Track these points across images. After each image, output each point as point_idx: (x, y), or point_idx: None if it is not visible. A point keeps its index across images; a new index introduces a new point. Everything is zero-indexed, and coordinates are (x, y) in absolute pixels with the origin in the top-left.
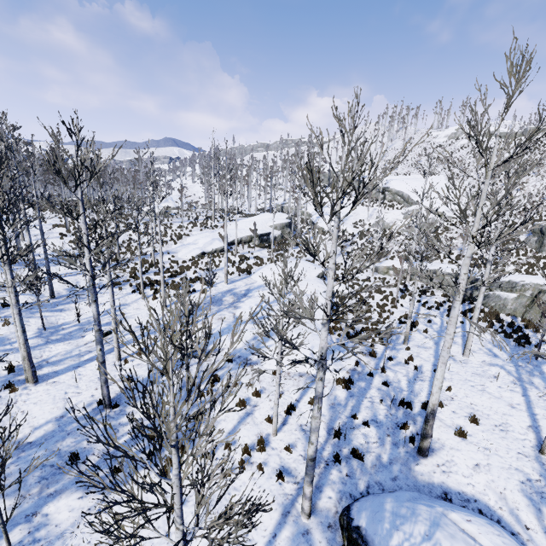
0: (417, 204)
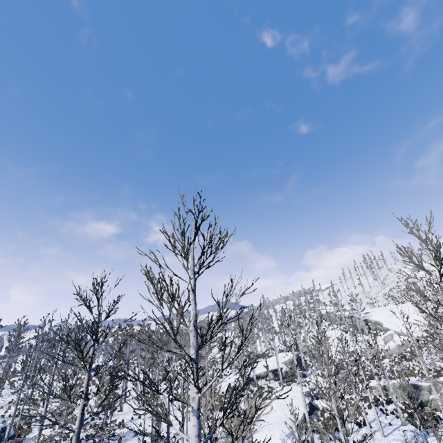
0: (389, 330)
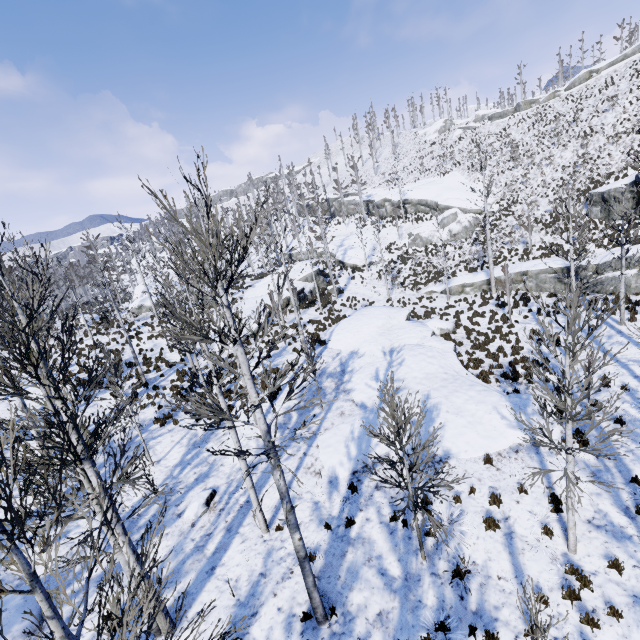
0: (450, 208)
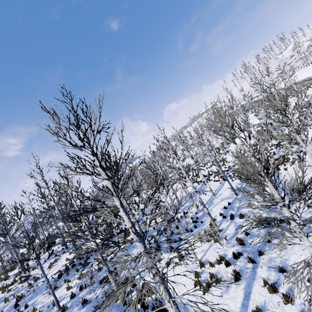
0: None
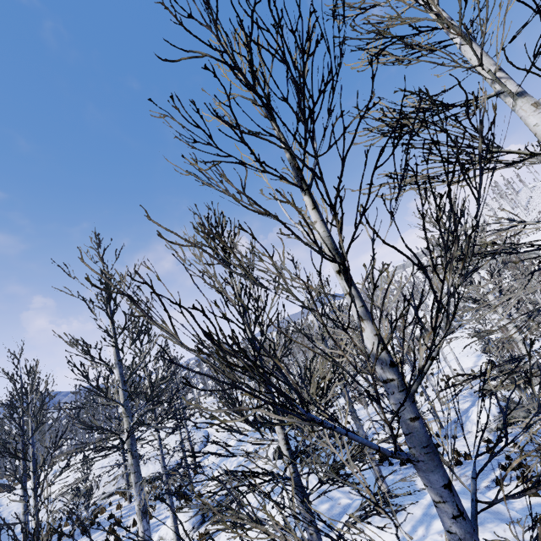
0: None
